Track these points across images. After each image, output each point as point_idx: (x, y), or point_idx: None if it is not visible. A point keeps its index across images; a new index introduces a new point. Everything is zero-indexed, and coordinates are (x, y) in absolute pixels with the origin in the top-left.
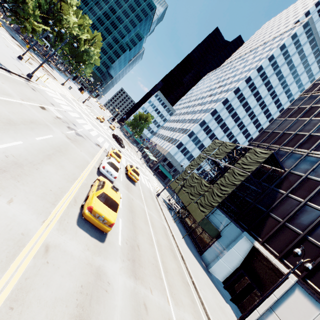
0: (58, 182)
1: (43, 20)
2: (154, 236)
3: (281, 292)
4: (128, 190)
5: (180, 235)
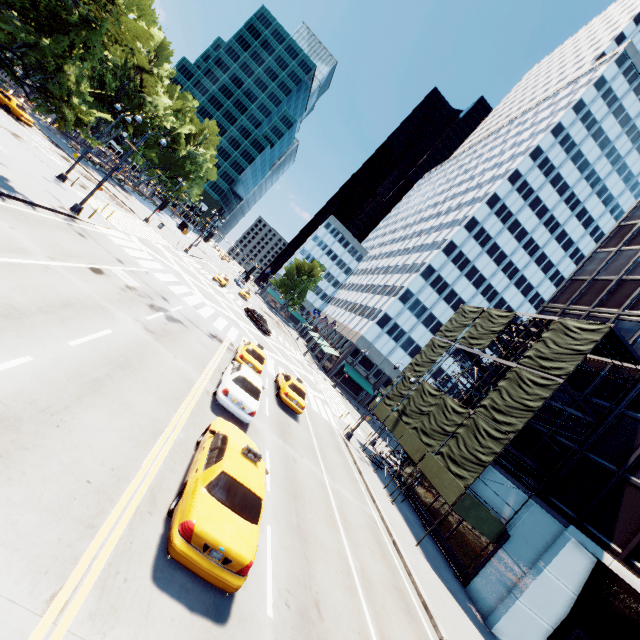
0: (112, 453)
1: (110, 109)
2: (353, 558)
3: None
4: (284, 436)
5: (411, 537)
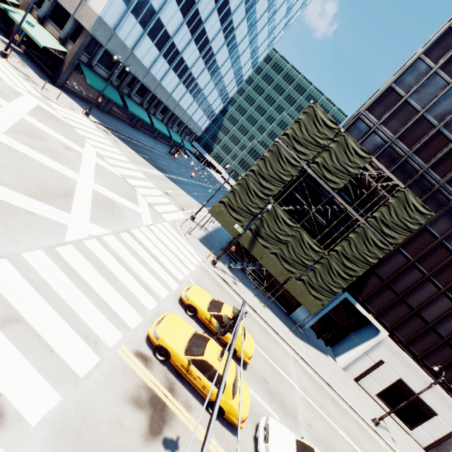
0: None
1: None
2: (343, 432)
3: (374, 343)
4: (290, 413)
5: (285, 328)
